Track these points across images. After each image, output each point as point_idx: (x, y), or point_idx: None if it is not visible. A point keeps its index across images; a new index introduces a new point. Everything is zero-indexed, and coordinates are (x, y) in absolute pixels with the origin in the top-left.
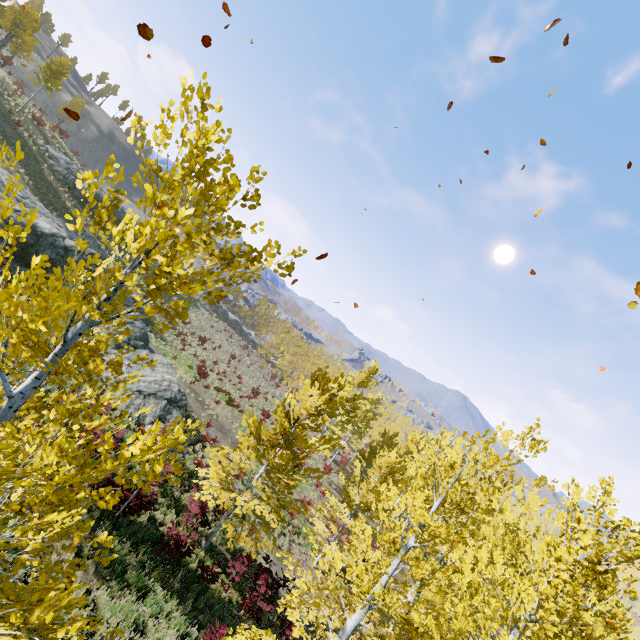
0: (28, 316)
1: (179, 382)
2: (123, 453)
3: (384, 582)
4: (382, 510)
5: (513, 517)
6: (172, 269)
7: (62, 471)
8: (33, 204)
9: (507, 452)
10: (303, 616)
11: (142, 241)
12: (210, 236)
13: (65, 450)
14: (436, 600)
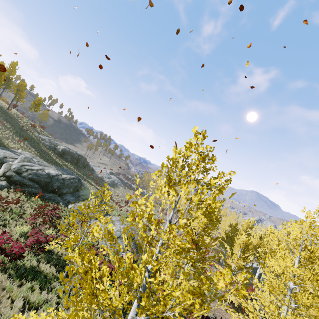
0: (181, 242)
1: None
2: (217, 287)
3: (285, 311)
4: (266, 271)
5: (316, 253)
6: (215, 204)
7: (197, 302)
8: (42, 163)
9: (314, 223)
10: None
11: (198, 196)
12: (190, 176)
13: (195, 292)
14: (318, 315)
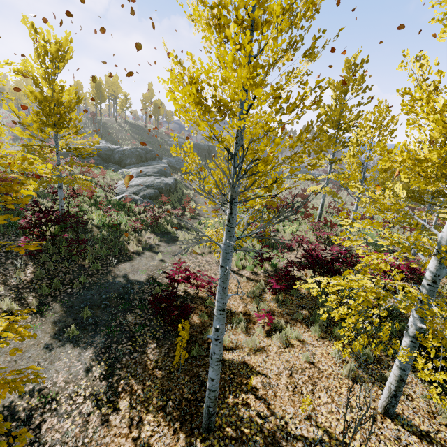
0: None
1: (170, 182)
2: None
3: None
4: None
5: None
6: None
7: None
8: None
9: None
10: (136, 278)
11: None
12: None
13: None
14: None
